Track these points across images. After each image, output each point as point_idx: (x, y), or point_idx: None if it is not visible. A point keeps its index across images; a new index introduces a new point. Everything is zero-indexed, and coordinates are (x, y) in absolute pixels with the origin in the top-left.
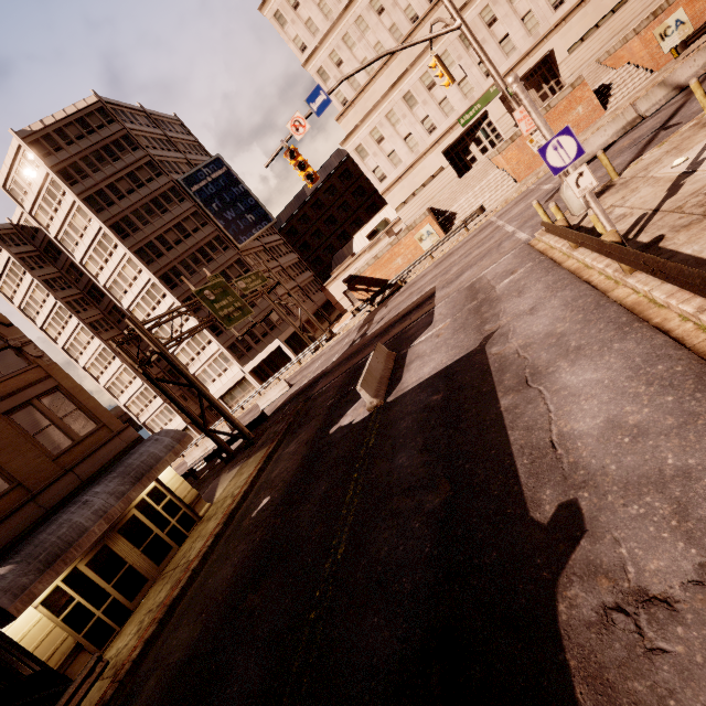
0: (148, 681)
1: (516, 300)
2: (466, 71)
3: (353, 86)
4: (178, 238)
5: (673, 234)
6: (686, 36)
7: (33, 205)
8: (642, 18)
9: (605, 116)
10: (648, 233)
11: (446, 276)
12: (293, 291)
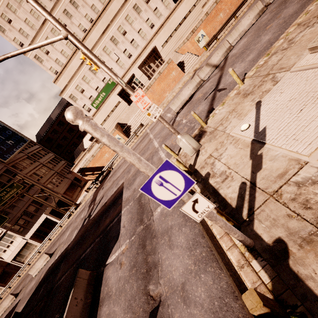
0: None
1: (168, 253)
2: (118, 55)
3: (59, 64)
4: None
5: (298, 250)
6: (207, 41)
7: None
8: (187, 33)
9: (185, 75)
10: (262, 223)
11: (128, 175)
12: (53, 177)
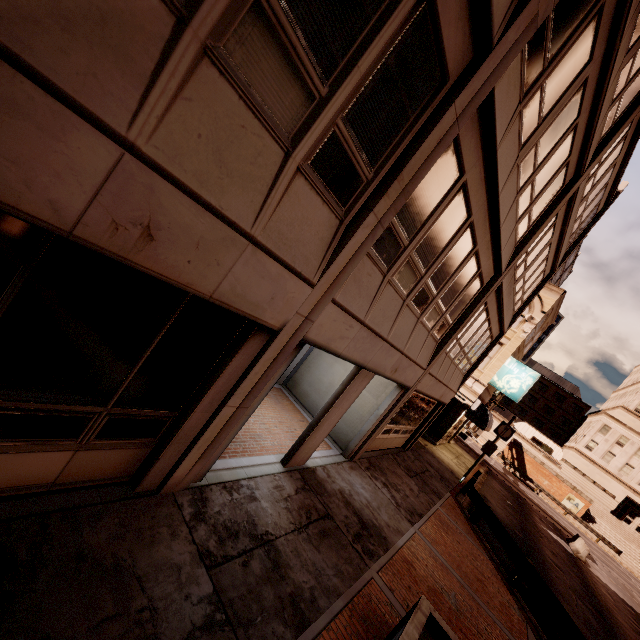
0: (496, 506)
1: None
2: None
3: None
4: None
5: None
6: None
7: None
8: None
9: None
10: None
11: (590, 548)
12: None
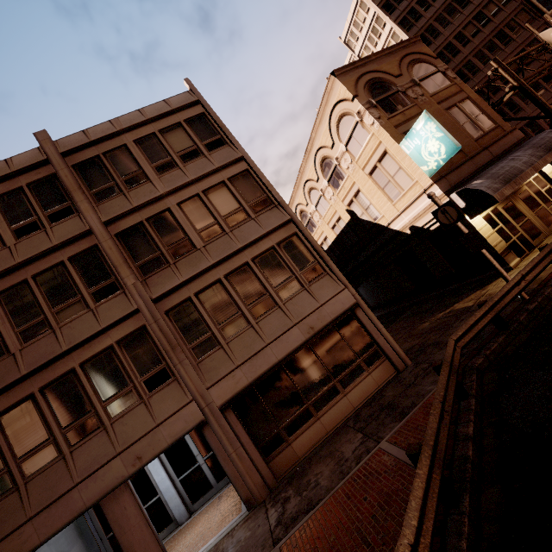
0: None
1: None
2: None
3: None
4: (475, 30)
5: None
6: None
7: (361, 48)
8: None
9: None
10: None
11: None
12: None
